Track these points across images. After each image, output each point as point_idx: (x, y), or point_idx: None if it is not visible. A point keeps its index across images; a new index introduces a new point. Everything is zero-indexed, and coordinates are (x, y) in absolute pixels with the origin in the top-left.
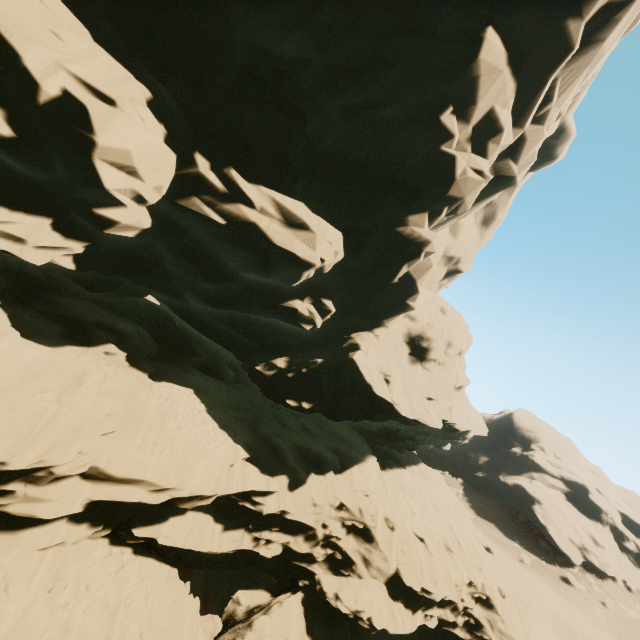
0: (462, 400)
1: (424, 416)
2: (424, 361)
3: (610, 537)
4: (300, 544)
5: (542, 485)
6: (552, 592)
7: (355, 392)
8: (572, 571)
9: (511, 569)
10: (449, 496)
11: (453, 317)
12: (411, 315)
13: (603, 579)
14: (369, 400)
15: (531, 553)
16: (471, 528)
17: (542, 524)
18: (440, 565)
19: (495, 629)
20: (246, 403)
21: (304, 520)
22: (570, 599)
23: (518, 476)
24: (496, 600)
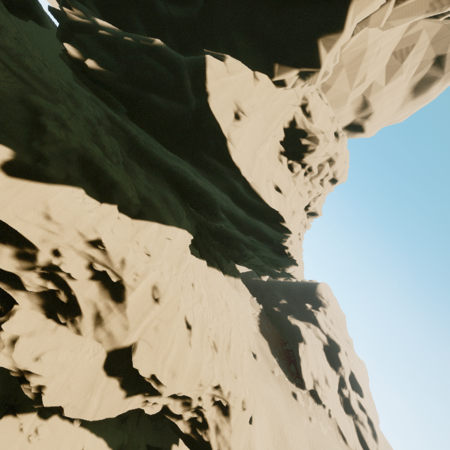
0: (305, 227)
1: (261, 186)
2: (292, 160)
3: (337, 382)
4: (3, 257)
5: (313, 334)
6: (282, 399)
7: (185, 105)
8: (302, 391)
9: (263, 374)
10: (247, 309)
11: (342, 146)
12: (305, 108)
13: (318, 404)
14: (198, 122)
15: (282, 370)
16: (250, 338)
17: (299, 356)
18: (193, 359)
19: (219, 435)
20: (54, 83)
21: (17, 227)
22: (291, 408)
23: (300, 321)
24: (235, 410)
